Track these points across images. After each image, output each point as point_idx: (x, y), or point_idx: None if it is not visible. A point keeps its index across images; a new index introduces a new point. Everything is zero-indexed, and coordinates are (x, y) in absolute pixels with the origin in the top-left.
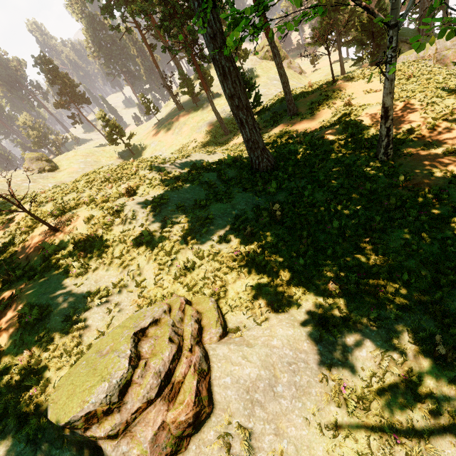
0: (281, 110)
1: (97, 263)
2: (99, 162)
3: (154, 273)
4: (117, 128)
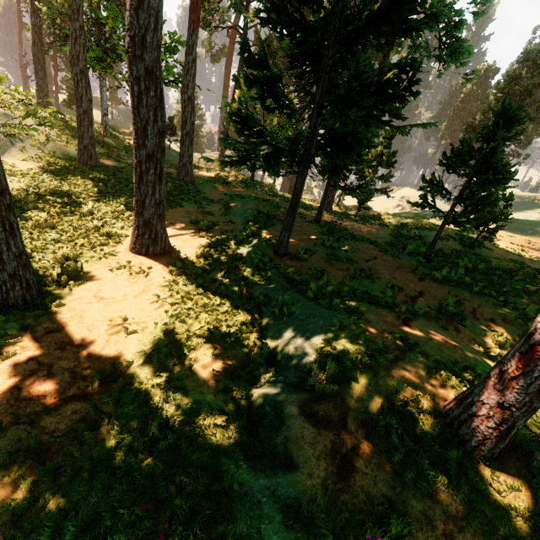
0: None
1: None
2: None
3: None
4: None
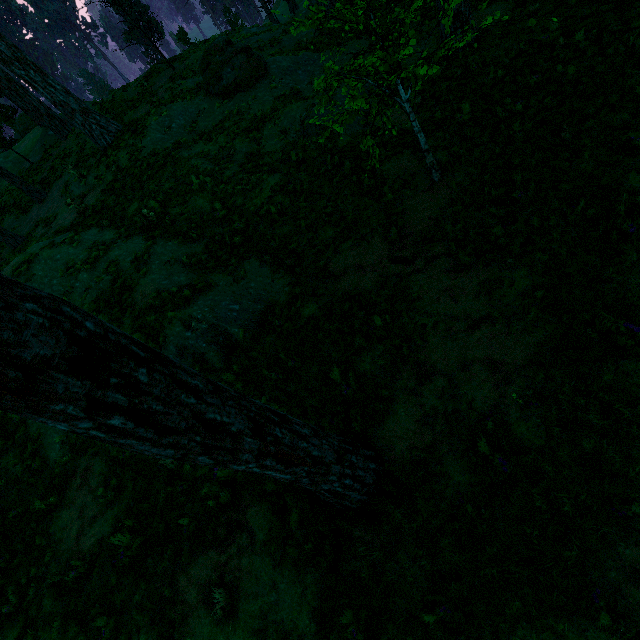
0: None
1: None
2: None
3: None
4: None
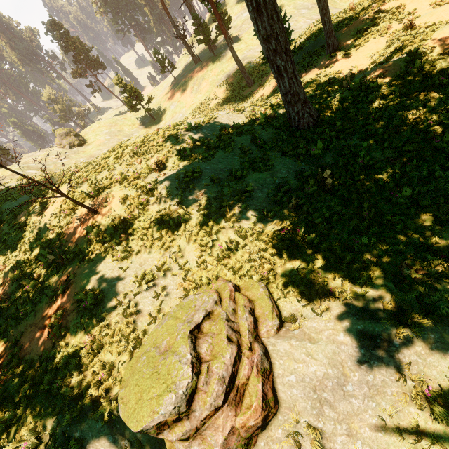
0: (316, 47)
1: (139, 246)
2: (122, 131)
3: (197, 255)
4: (135, 93)
